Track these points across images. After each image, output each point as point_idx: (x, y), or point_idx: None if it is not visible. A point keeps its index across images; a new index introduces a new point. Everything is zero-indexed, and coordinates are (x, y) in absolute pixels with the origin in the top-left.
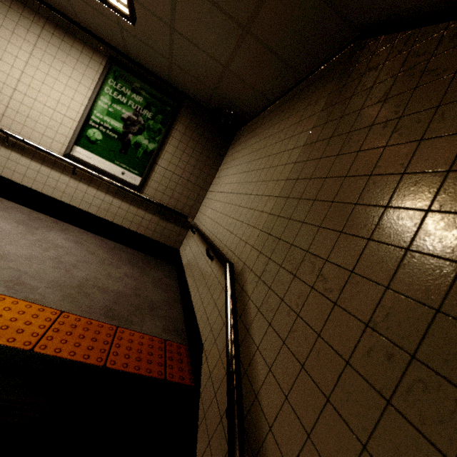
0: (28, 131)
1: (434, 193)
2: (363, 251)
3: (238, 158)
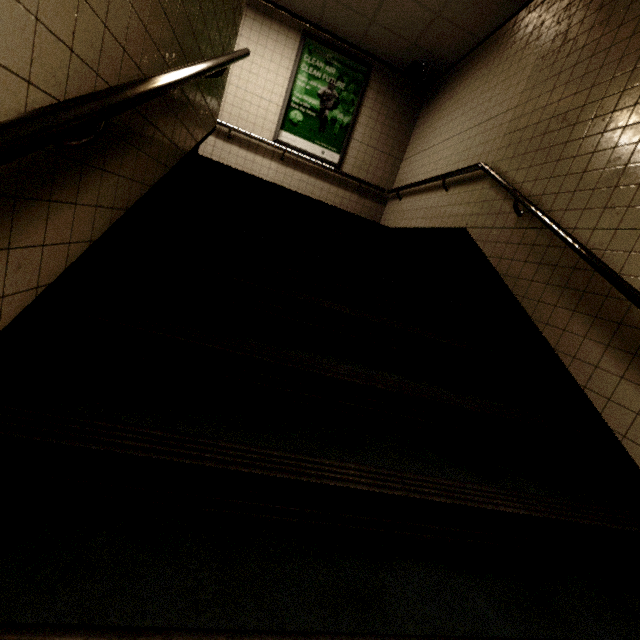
0: (242, 123)
1: (624, 49)
2: (589, 94)
3: (446, 109)
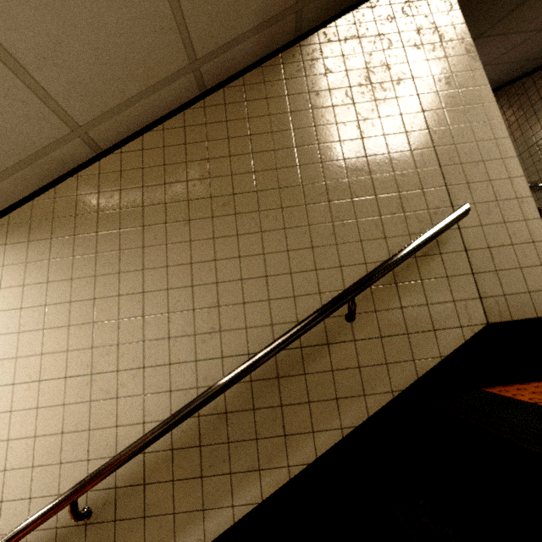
0: None
1: None
2: None
3: None
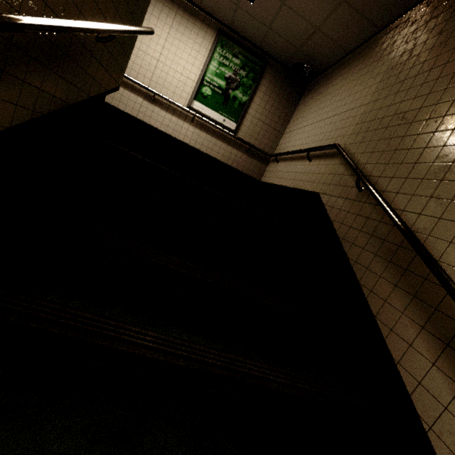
0: (165, 91)
1: None
2: (425, 99)
3: (318, 100)
